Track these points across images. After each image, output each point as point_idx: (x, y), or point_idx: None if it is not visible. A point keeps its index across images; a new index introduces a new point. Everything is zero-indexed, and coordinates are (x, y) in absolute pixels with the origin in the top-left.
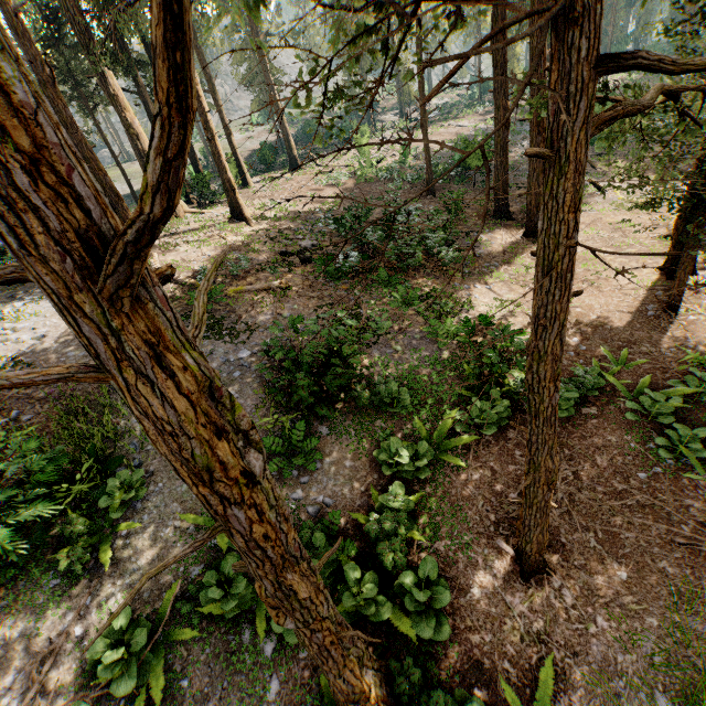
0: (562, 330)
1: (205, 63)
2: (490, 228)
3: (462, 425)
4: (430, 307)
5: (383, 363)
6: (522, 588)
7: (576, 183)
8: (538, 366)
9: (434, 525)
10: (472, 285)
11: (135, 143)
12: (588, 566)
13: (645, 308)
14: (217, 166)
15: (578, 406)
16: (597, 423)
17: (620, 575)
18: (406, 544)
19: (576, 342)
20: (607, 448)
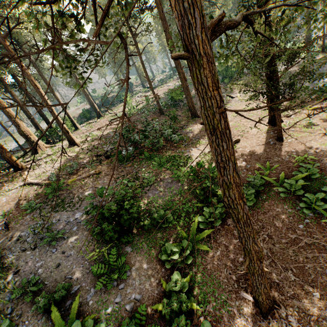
0: (235, 166)
1: (46, 80)
2: (191, 123)
3: (203, 223)
4: (173, 164)
5: (154, 200)
6: (265, 324)
7: (211, 70)
8: (229, 192)
9: (203, 294)
10: (190, 149)
11: (13, 121)
12: (296, 294)
13: (268, 141)
14: (57, 122)
15: (256, 196)
16: (268, 203)
17: (315, 295)
18: (190, 313)
19: (244, 164)
20: (278, 215)
